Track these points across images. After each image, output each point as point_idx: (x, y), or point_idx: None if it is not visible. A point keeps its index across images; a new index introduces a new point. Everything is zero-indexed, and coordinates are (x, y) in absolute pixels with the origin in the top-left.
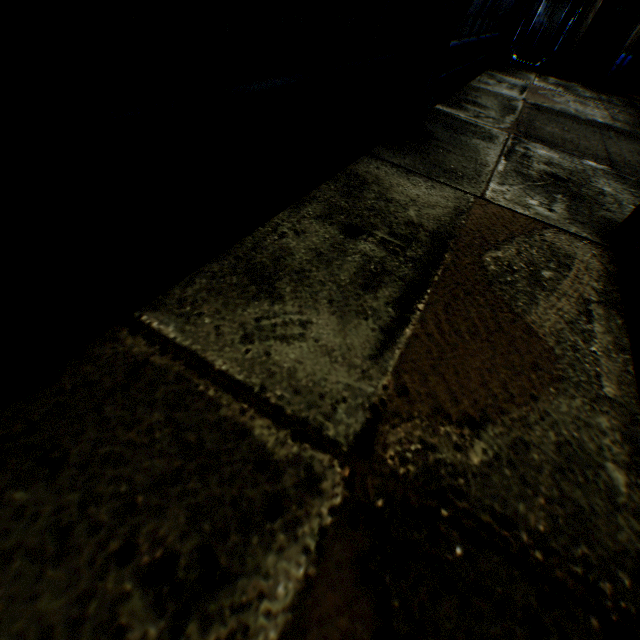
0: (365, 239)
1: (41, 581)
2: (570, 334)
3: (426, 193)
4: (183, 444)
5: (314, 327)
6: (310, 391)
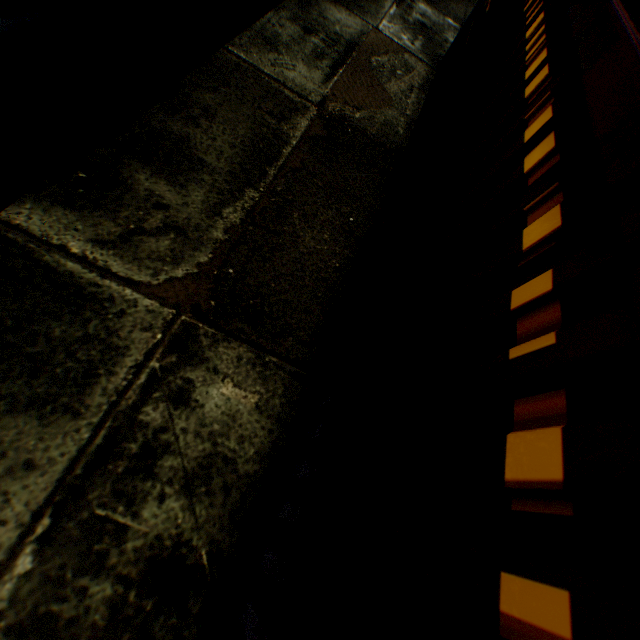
0: (314, 38)
1: (241, 108)
2: (401, 96)
3: (345, 20)
4: (264, 91)
5: (298, 69)
6: (301, 88)
